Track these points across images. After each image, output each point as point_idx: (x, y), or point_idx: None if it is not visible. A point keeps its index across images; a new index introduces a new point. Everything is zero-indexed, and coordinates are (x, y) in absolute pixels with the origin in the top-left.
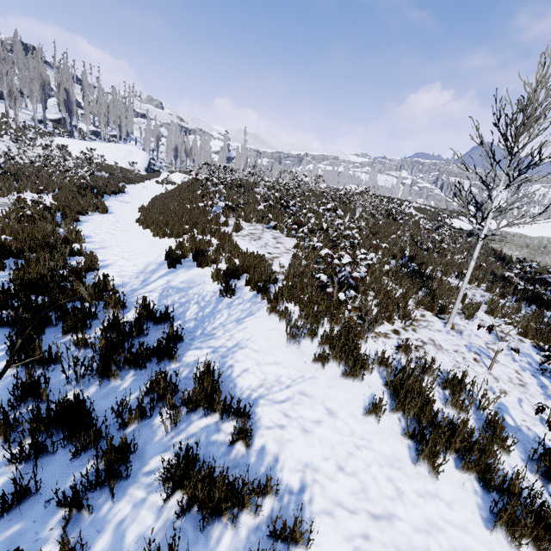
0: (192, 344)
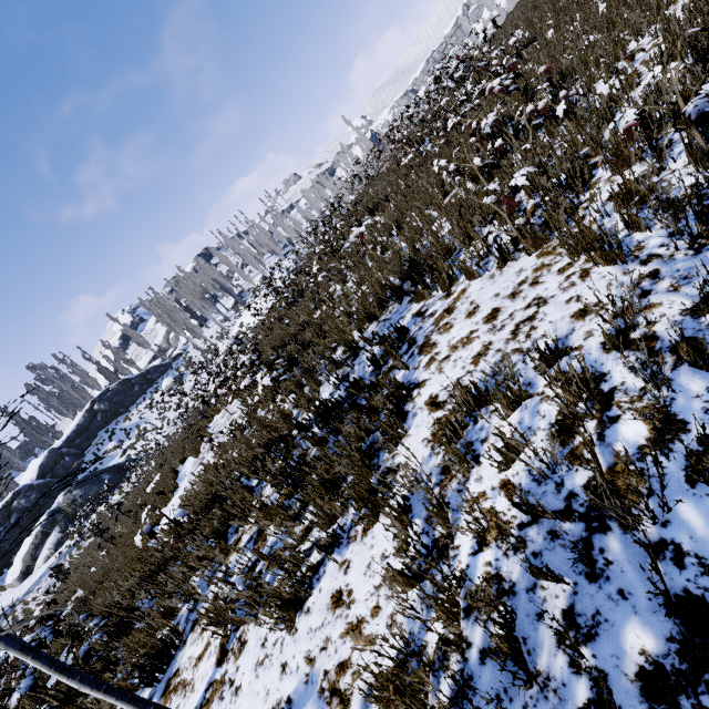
0: None
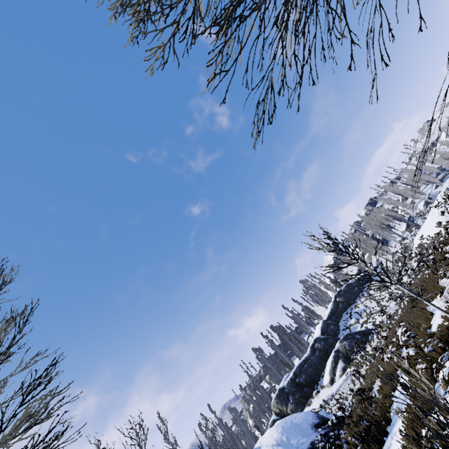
0: (390, 433)
